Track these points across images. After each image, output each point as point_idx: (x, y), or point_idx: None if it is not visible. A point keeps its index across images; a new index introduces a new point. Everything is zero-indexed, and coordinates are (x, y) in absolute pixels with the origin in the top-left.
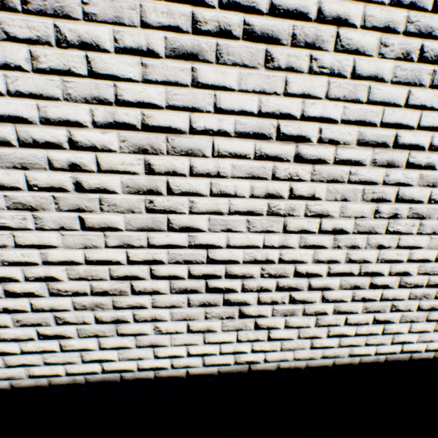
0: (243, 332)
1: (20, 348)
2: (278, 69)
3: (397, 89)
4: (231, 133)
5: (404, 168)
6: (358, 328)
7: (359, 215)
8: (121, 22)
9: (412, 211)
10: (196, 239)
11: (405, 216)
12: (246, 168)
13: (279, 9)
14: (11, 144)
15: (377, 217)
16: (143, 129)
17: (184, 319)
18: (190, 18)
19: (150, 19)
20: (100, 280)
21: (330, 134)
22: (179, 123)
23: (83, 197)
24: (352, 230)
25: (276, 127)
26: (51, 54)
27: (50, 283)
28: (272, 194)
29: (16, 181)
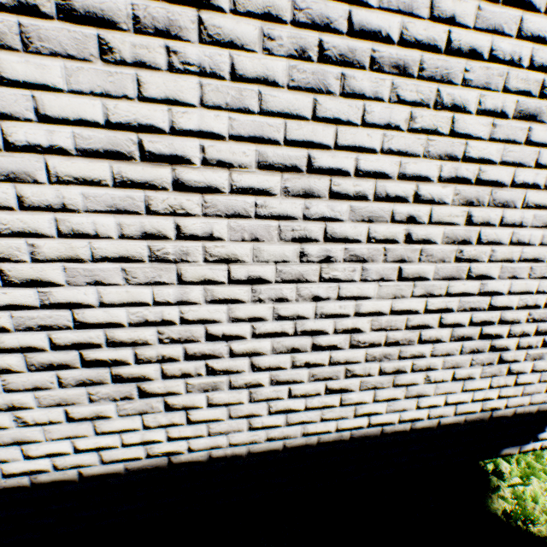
0: (150, 415)
1: None
2: (124, 63)
3: (299, 97)
4: (72, 151)
5: (328, 199)
6: (309, 401)
7: (280, 259)
8: None
9: (349, 253)
10: (52, 296)
11: (342, 259)
12: (105, 198)
13: None
14: None
15: (305, 262)
16: None
17: (59, 404)
18: None
19: None
20: None
21: (219, 154)
22: None
23: None
24: (275, 278)
25: (137, 143)
26: None
27: None
28: (152, 234)
29: None
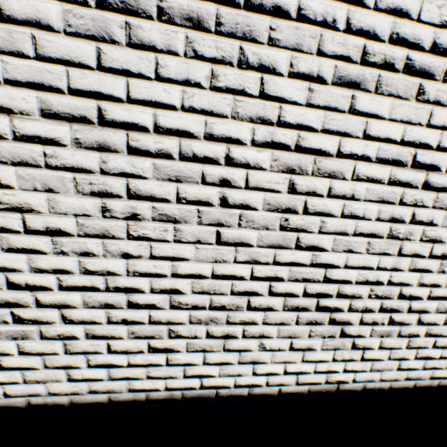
0: (339, 351)
1: (128, 360)
2: (426, 102)
3: None
4: (372, 159)
5: None
6: (444, 351)
7: None
8: (300, 49)
9: None
10: (318, 258)
11: None
12: (378, 192)
13: (439, 48)
14: (172, 157)
15: None
16: (295, 149)
17: (289, 336)
18: (361, 49)
19: (325, 48)
20: (220, 294)
21: None
22: (329, 146)
23: (225, 212)
24: None
25: (412, 155)
26: (230, 74)
27: (173, 296)
28: (395, 218)
29: (166, 192)
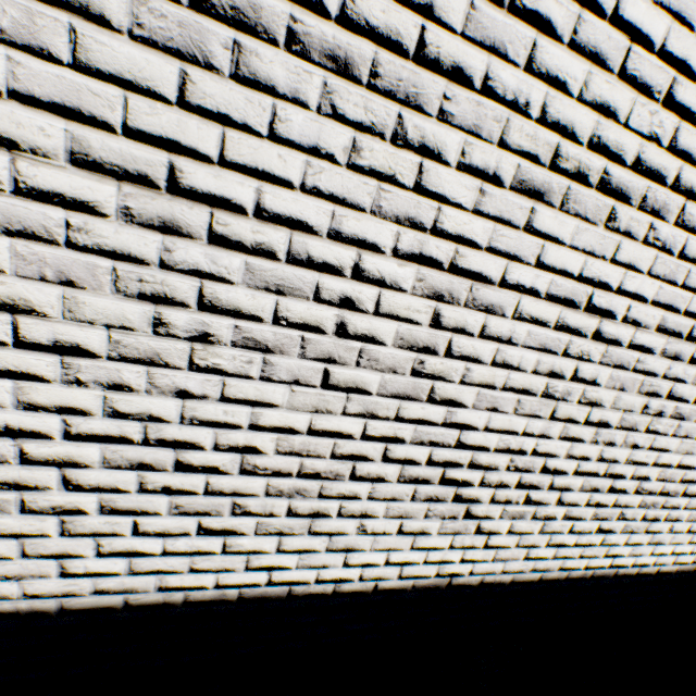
0: None
1: (575, 540)
2: None
3: None
4: None
5: None
6: None
7: None
8: None
9: None
10: None
11: None
12: None
13: None
14: None
15: None
16: None
17: (692, 520)
18: None
19: None
20: (671, 482)
21: None
22: None
23: None
24: None
25: None
26: None
27: (641, 482)
28: None
29: (690, 395)
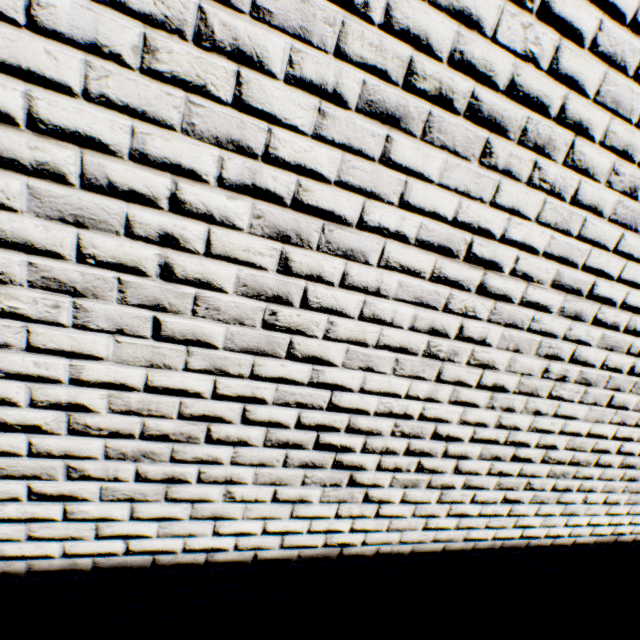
0: (634, 505)
1: (479, 510)
2: None
3: None
4: None
5: None
6: None
7: None
8: None
9: None
10: None
11: None
12: None
13: None
14: (617, 329)
15: None
16: None
17: (607, 491)
18: None
19: None
20: (582, 451)
21: None
22: None
23: (626, 379)
24: None
25: None
26: None
27: (547, 451)
28: None
29: (596, 359)
